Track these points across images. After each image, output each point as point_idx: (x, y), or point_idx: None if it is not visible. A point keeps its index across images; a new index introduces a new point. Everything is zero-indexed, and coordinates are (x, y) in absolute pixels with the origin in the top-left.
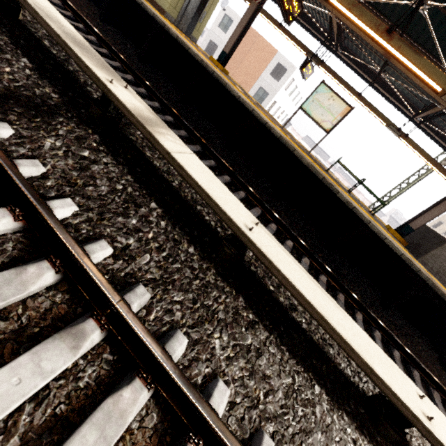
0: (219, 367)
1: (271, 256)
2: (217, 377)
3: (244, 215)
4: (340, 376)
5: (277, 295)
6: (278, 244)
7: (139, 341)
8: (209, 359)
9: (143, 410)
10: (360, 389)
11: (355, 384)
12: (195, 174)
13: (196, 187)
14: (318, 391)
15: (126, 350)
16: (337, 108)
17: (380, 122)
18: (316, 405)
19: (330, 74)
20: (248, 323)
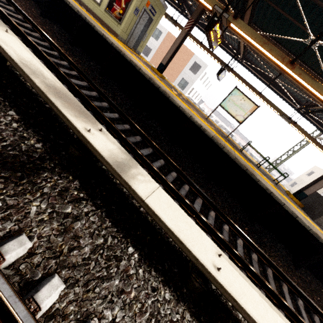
0: None
1: (239, 297)
2: None
3: (209, 248)
4: None
5: (236, 313)
6: (238, 270)
7: None
8: None
9: None
10: None
11: None
12: (166, 217)
13: (169, 232)
14: None
15: None
16: (247, 106)
17: (275, 112)
18: None
19: (238, 78)
20: None
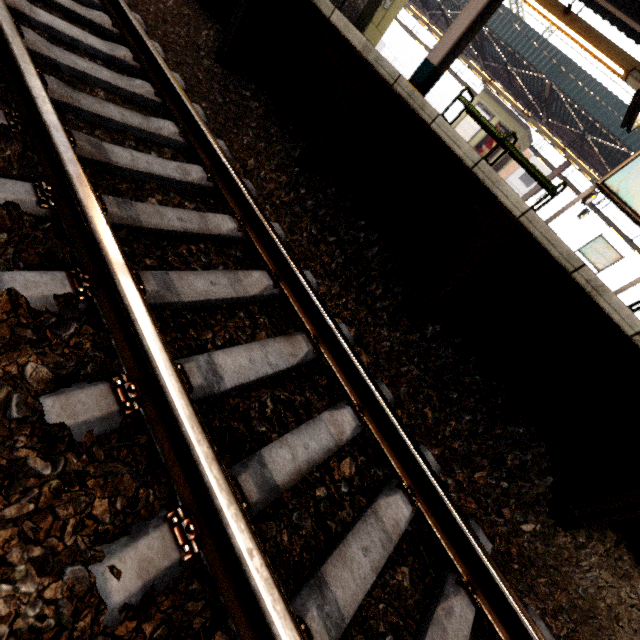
0: None
1: None
2: None
3: None
4: None
5: None
6: None
7: None
8: None
9: None
10: None
11: None
12: None
13: None
14: None
15: None
16: (610, 255)
17: None
18: None
19: (605, 221)
20: None
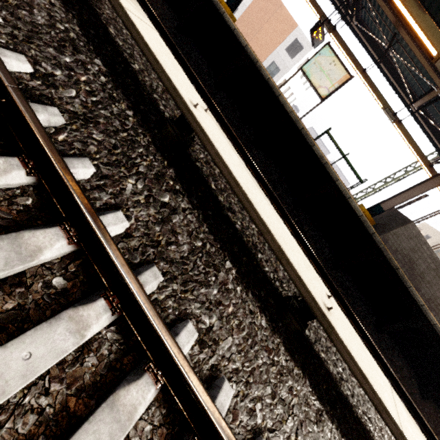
0: (124, 205)
1: (210, 134)
2: (119, 210)
3: (195, 98)
4: (259, 272)
5: (216, 193)
6: (225, 137)
7: (29, 133)
8: (115, 195)
9: (19, 190)
10: (278, 292)
11: (274, 286)
12: (148, 39)
13: (145, 50)
14: (229, 267)
15: (17, 144)
16: (337, 74)
17: (378, 104)
18: (221, 272)
19: (340, 44)
20: (172, 190)
